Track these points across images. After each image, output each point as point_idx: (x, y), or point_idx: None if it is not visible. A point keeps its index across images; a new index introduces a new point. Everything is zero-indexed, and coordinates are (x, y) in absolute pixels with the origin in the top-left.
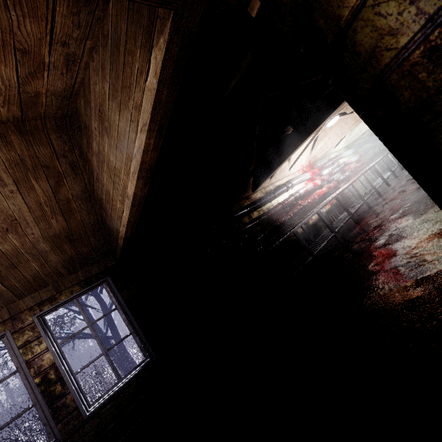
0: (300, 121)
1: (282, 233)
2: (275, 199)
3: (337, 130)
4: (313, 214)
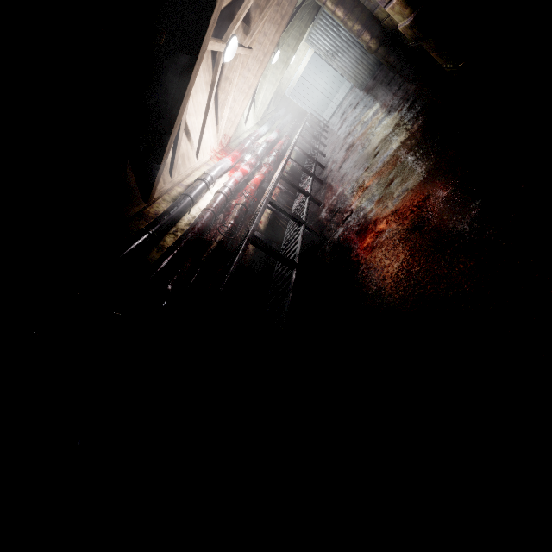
0: (172, 6)
1: (230, 255)
2: (193, 206)
3: (241, 85)
4: (265, 204)
